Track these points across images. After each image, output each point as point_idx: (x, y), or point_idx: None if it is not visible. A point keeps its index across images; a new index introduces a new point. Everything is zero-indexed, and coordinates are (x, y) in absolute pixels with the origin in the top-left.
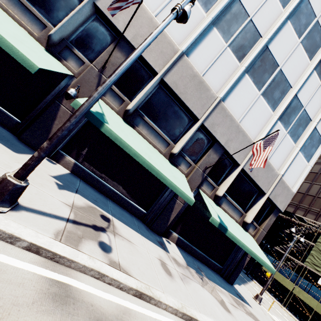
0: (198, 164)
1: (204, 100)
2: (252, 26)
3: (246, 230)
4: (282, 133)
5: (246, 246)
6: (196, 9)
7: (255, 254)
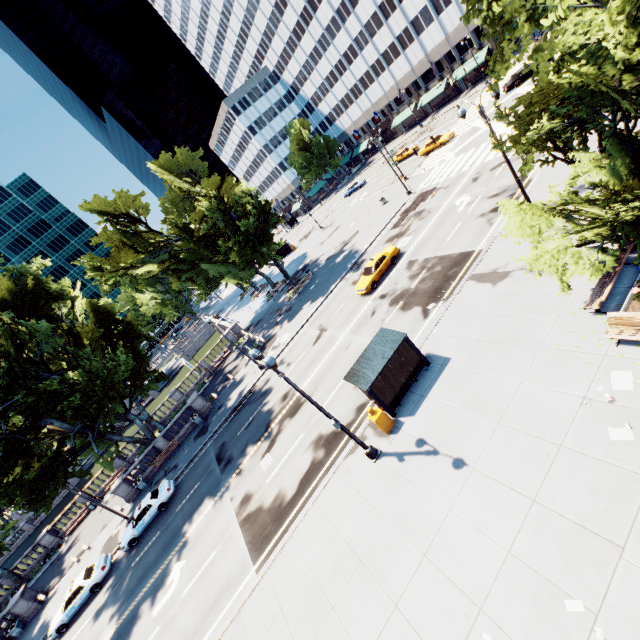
0: (445, 70)
1: (425, 63)
2: (404, 31)
3: (483, 48)
4: (445, 15)
5: (466, 73)
6: (401, 59)
7: (471, 70)
